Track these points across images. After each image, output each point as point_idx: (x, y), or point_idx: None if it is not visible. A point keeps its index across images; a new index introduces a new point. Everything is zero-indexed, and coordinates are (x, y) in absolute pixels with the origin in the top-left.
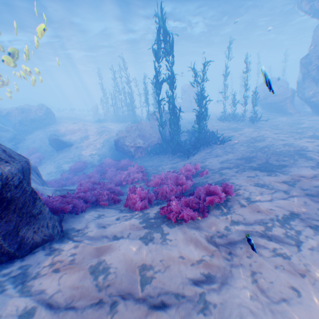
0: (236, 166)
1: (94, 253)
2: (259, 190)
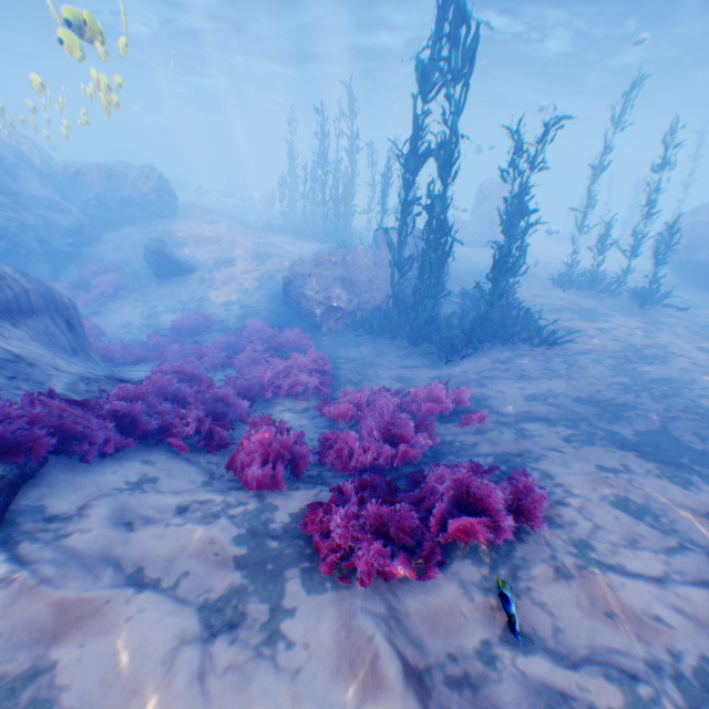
0: (569, 421)
1: (43, 623)
2: (629, 528)
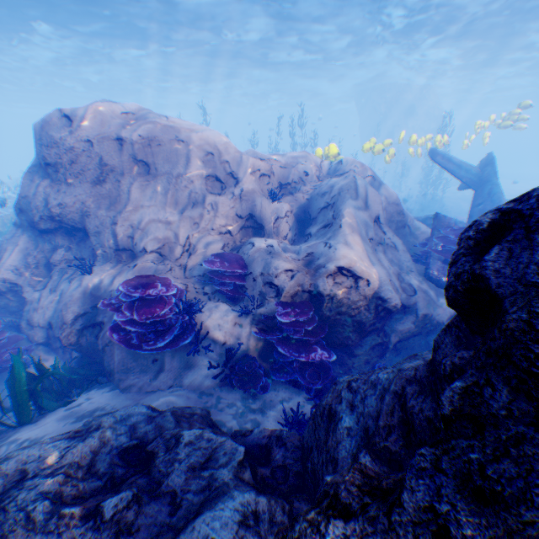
0: None
1: None
2: None
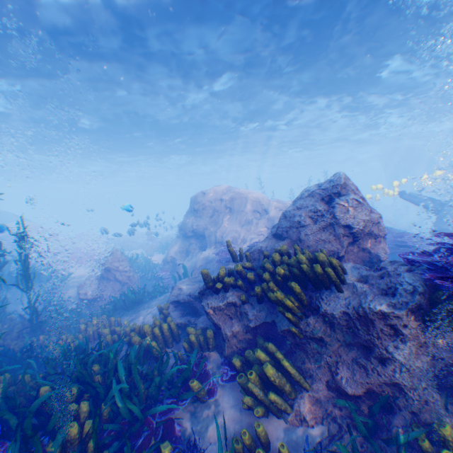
0: None
1: None
2: None
